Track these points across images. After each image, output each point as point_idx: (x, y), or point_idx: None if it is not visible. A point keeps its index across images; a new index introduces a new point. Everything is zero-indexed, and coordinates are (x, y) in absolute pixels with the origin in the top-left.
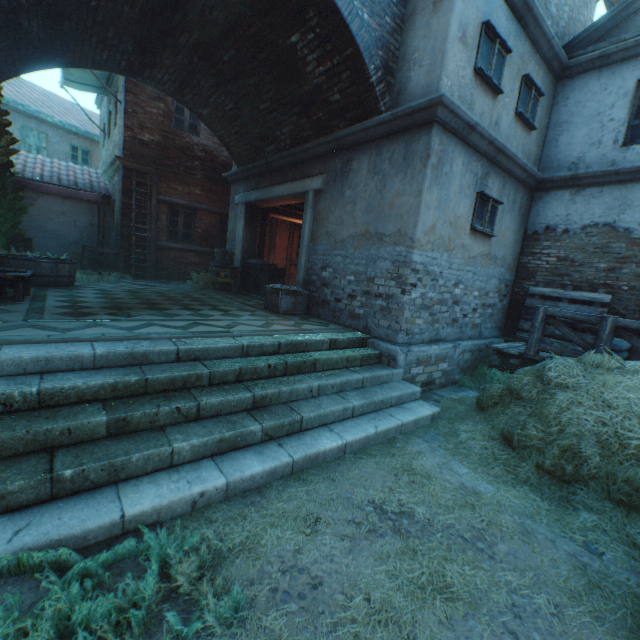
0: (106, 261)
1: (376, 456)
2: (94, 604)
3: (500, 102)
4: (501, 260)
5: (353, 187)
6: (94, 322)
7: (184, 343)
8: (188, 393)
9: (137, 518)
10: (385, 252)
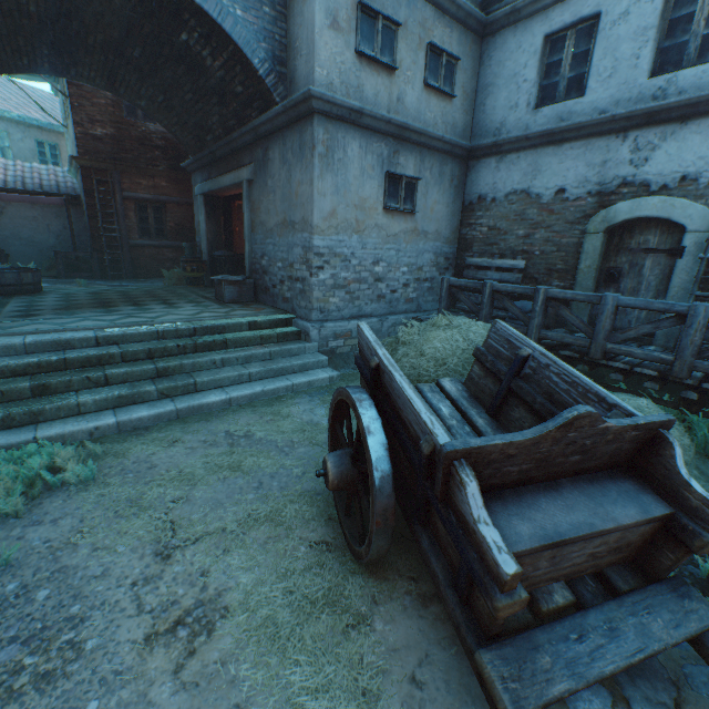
0: (81, 265)
1: (257, 407)
2: (4, 470)
3: (400, 77)
4: (434, 234)
5: (272, 177)
6: (36, 321)
7: (104, 332)
8: (102, 368)
9: (47, 440)
10: (297, 239)
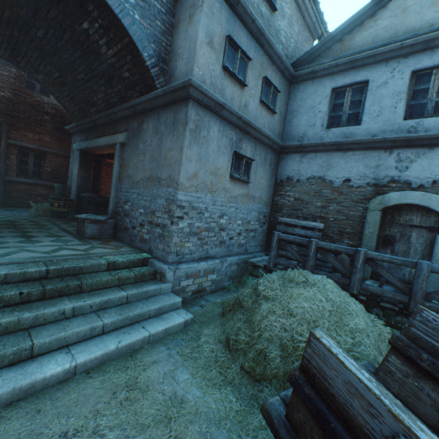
0: None
1: (108, 372)
2: None
3: (247, 92)
4: (259, 199)
5: (144, 142)
6: None
7: None
8: None
9: None
10: (162, 192)
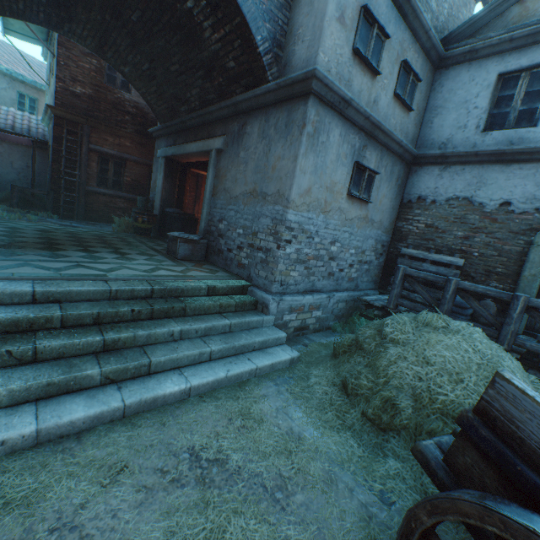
0: (35, 201)
1: (220, 399)
2: None
3: (379, 82)
4: (378, 223)
5: (246, 149)
6: None
7: (45, 285)
8: (32, 335)
9: None
10: (267, 210)
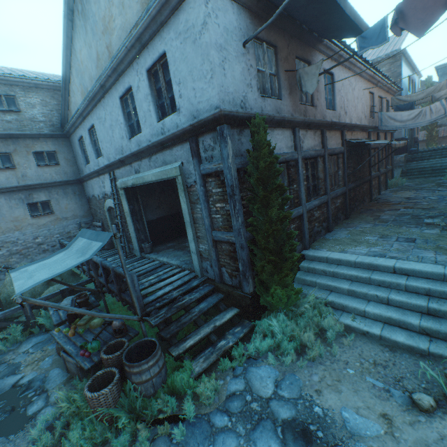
0: None
1: None
2: None
3: (21, 168)
4: (73, 216)
5: None
6: None
7: None
8: None
9: None
10: None
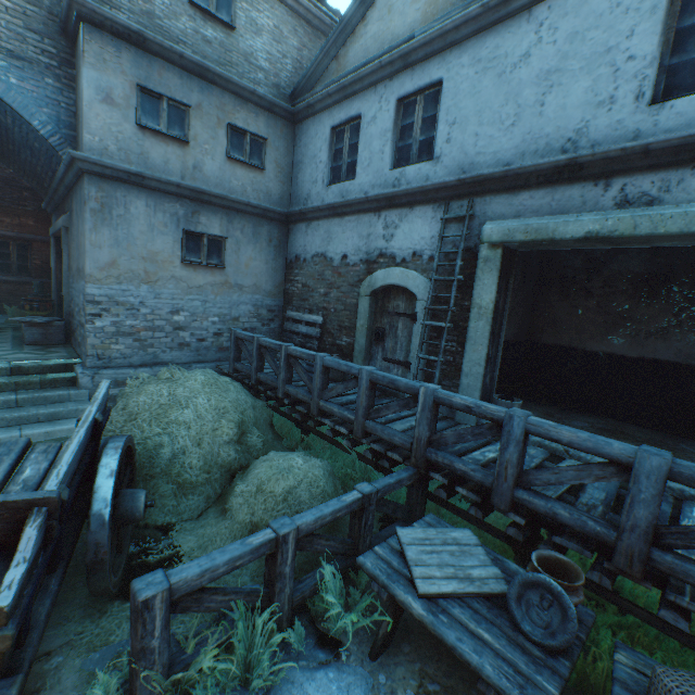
0: None
1: None
2: None
3: (197, 149)
4: (253, 288)
5: (74, 226)
6: None
7: None
8: None
9: None
10: (82, 286)
